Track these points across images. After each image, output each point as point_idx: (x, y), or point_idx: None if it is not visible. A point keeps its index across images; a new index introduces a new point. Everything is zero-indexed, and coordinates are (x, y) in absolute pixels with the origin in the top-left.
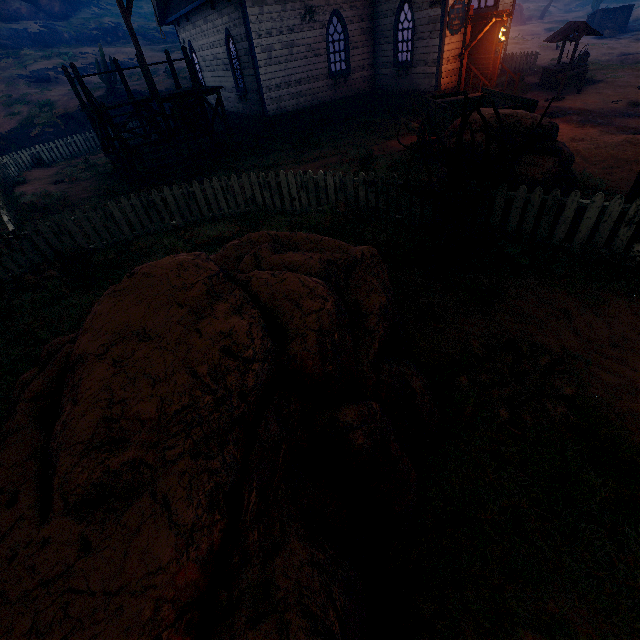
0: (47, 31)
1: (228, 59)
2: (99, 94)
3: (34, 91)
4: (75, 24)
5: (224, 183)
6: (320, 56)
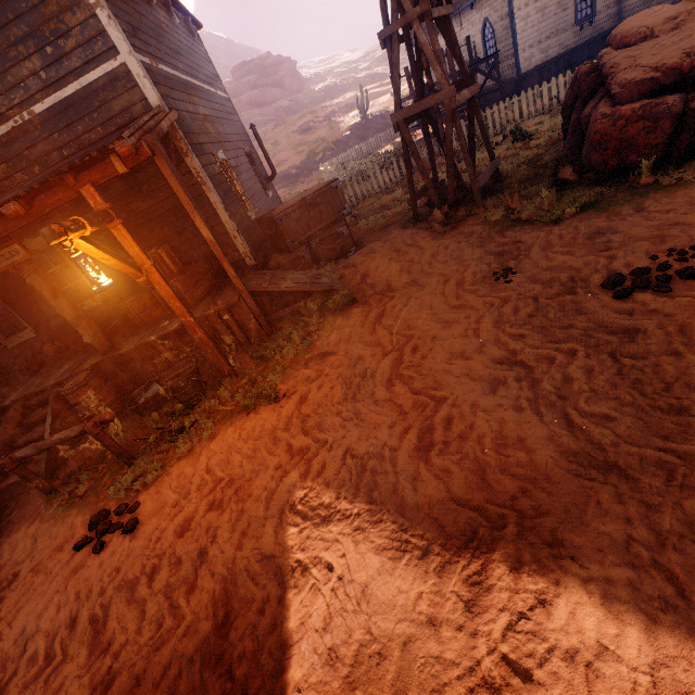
0: (293, 103)
1: (481, 44)
2: (354, 122)
3: (306, 137)
4: (308, 93)
5: (535, 91)
6: (567, 10)
